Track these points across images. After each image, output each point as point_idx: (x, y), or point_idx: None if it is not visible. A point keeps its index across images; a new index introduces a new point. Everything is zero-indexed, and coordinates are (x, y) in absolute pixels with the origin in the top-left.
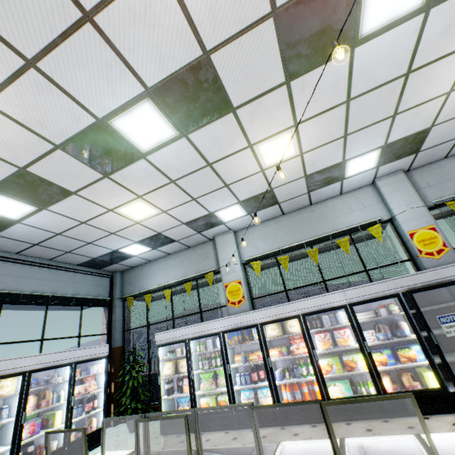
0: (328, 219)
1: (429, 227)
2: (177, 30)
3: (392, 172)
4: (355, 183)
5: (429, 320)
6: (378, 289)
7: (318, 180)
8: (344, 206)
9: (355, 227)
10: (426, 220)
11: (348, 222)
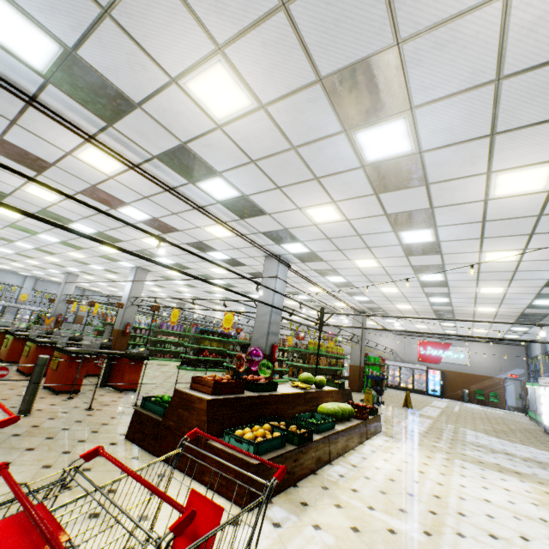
0: (4, 277)
1: (28, 294)
2: (4, 263)
3: (34, 277)
4: (22, 274)
5: (6, 313)
6: (1, 303)
7: (11, 270)
8: (13, 277)
9: (10, 284)
10: (29, 293)
11: (10, 282)
